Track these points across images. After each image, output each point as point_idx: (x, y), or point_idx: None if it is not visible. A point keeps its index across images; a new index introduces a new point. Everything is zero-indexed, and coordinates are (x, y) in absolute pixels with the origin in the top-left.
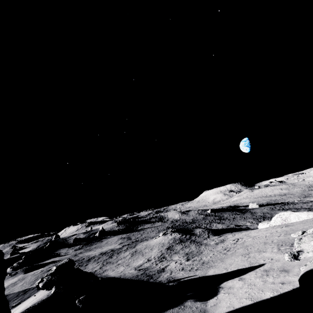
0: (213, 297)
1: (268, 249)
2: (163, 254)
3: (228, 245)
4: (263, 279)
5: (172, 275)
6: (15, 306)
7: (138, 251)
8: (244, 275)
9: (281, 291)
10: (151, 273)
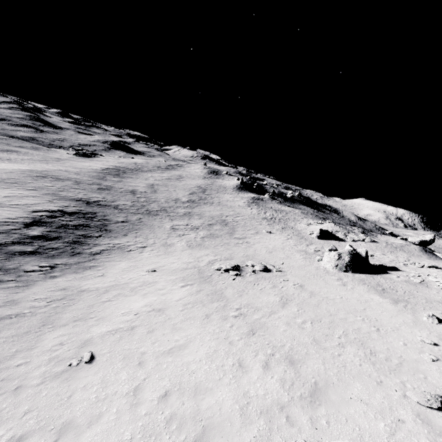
0: None
1: None
2: None
3: None
4: None
5: None
6: (373, 235)
7: None
8: None
9: None
10: None
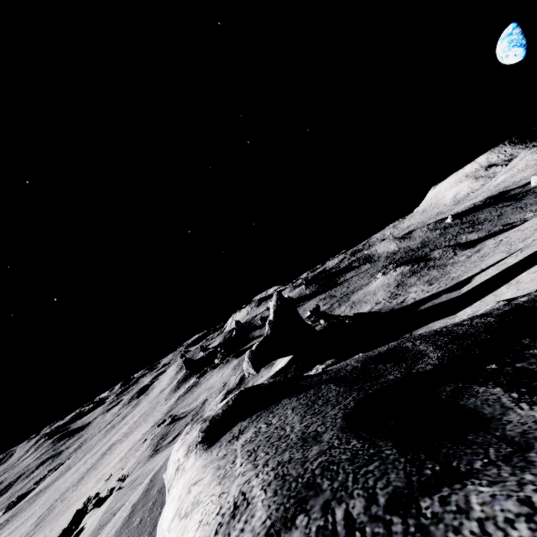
0: (466, 285)
1: (536, 233)
2: (393, 293)
3: (486, 252)
4: (515, 257)
5: (417, 299)
6: None
7: (357, 301)
8: (498, 263)
9: (526, 255)
10: (389, 308)
